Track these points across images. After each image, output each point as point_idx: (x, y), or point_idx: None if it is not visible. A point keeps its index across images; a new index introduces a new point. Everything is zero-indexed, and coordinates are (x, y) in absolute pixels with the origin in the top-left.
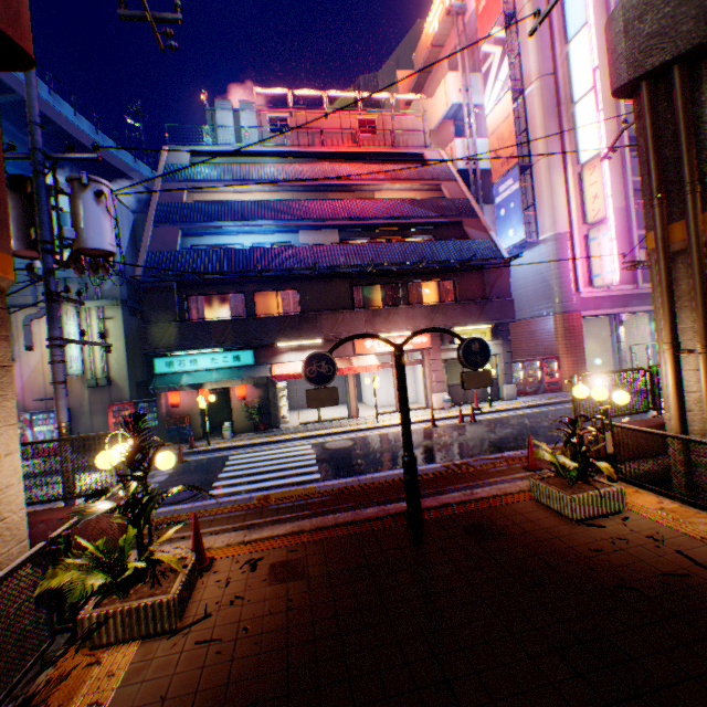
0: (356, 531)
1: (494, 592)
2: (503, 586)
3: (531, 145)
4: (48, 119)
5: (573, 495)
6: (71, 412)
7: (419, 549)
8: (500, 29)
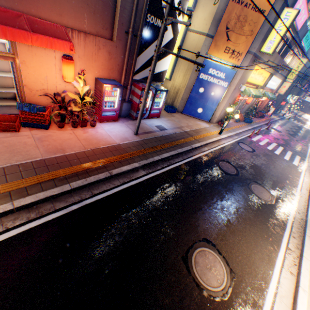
0: None
1: None
2: None
3: None
4: None
5: None
6: None
7: None
8: None
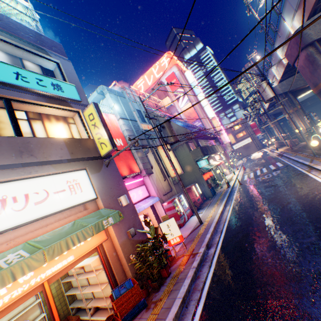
0: None
1: None
2: None
3: (198, 114)
4: None
5: None
6: None
7: None
8: (181, 89)
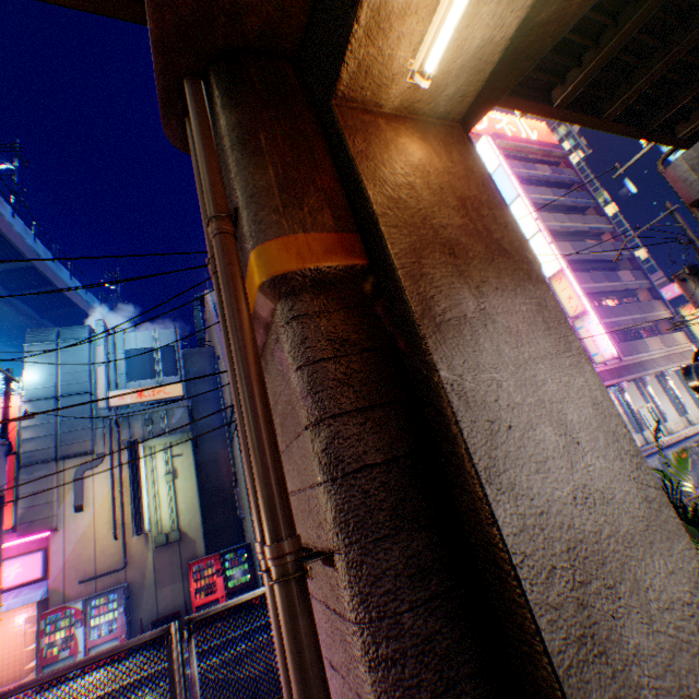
0: None
1: None
2: None
3: None
4: (46, 282)
5: None
6: (129, 589)
7: None
8: None
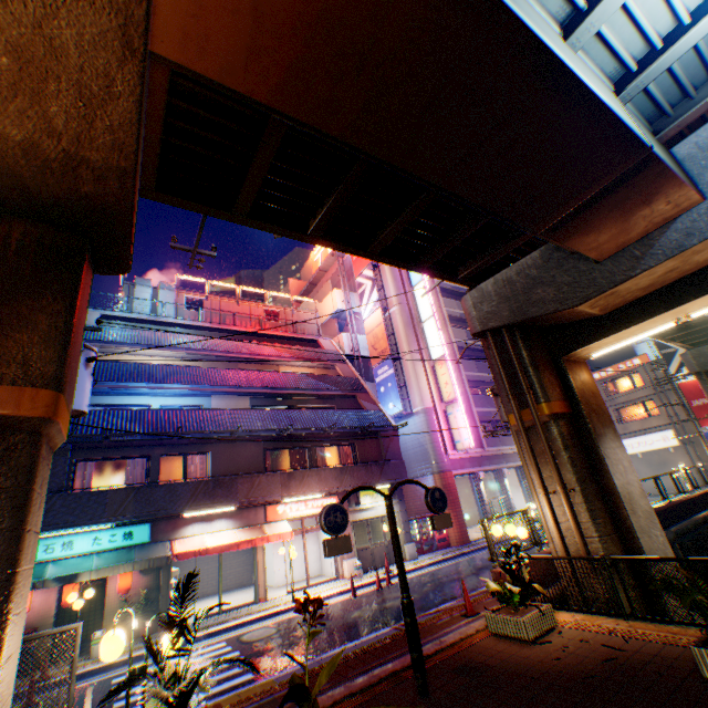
0: (360, 702)
1: (512, 707)
2: (514, 701)
3: (399, 344)
4: None
5: (524, 616)
6: None
7: (430, 697)
8: (370, 271)
